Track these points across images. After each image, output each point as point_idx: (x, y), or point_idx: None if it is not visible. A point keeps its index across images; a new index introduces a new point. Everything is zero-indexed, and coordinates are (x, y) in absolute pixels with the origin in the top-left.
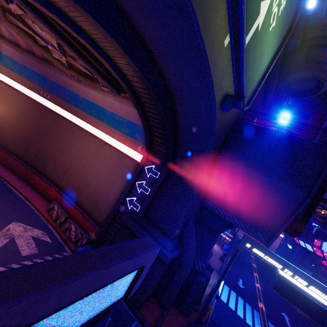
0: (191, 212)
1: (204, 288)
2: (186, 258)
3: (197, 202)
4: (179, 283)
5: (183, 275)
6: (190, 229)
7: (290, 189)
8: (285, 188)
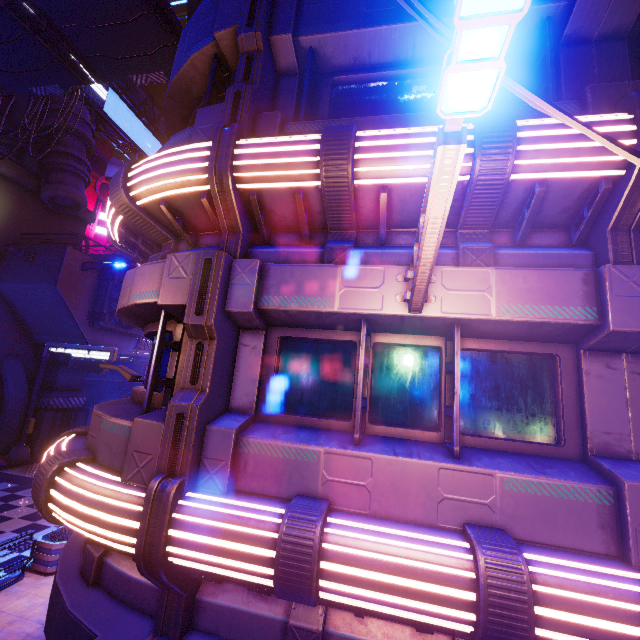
0: (5, 350)
1: (69, 428)
2: (8, 395)
3: (7, 337)
4: (7, 421)
5: (8, 411)
6: (9, 367)
7: (46, 286)
8: (45, 287)
